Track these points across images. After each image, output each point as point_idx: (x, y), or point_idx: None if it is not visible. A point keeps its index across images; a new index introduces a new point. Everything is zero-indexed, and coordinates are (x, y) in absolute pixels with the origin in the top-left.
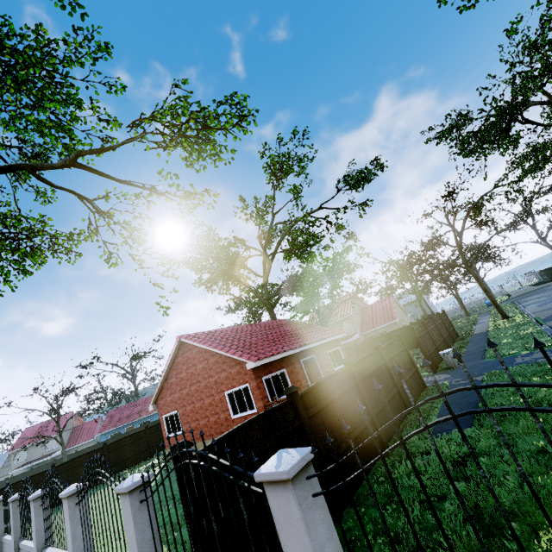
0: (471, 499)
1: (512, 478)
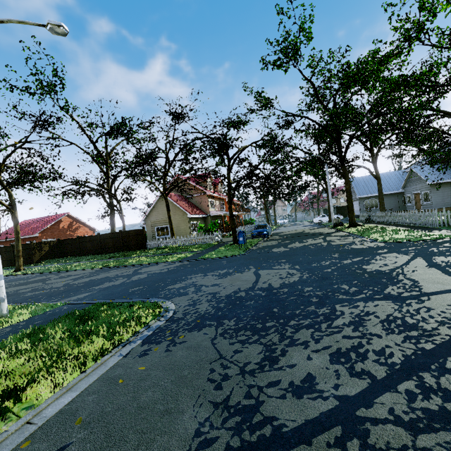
0: None
1: None
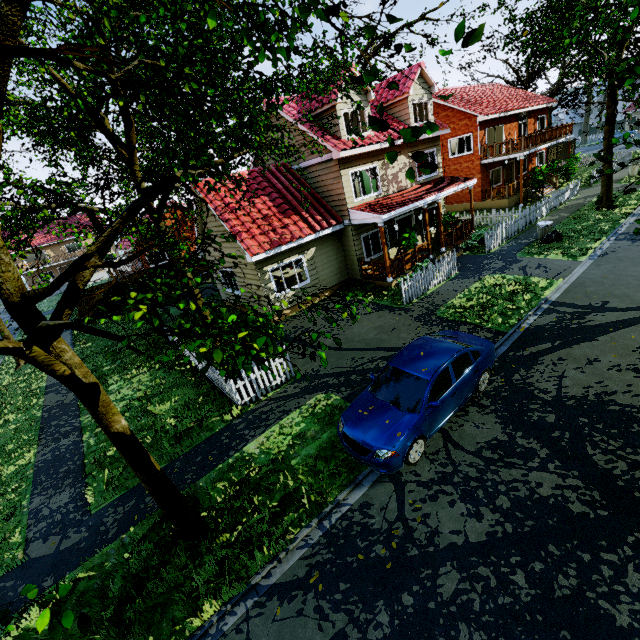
0: (56, 297)
1: (52, 301)
